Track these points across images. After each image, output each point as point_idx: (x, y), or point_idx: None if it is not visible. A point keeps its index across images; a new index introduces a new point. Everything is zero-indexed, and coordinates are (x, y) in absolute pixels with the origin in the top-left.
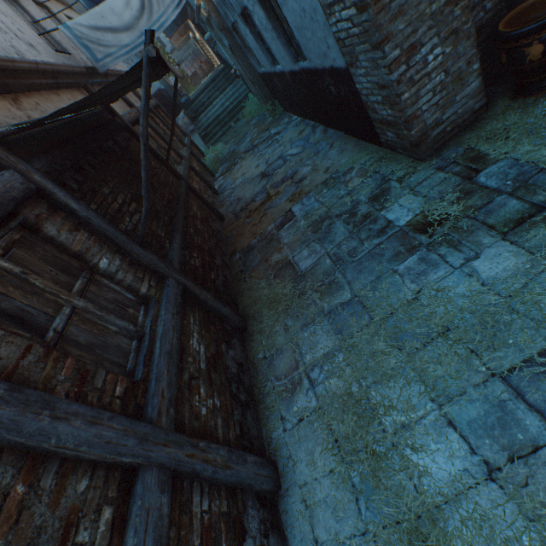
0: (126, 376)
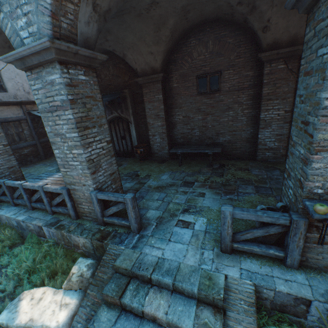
0: (10, 143)
